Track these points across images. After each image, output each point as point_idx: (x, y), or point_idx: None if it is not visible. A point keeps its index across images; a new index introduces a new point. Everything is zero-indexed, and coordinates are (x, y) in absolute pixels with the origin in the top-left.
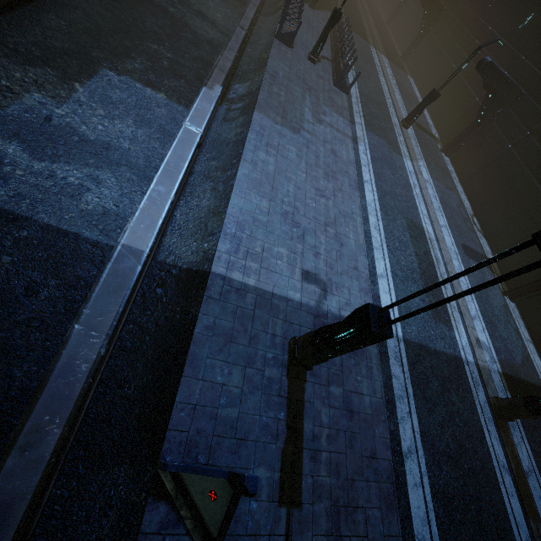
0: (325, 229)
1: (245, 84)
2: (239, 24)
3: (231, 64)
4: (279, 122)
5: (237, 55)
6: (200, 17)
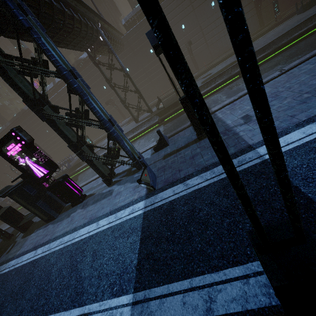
0: (300, 95)
1: None
2: None
3: None
4: None
5: None
6: None
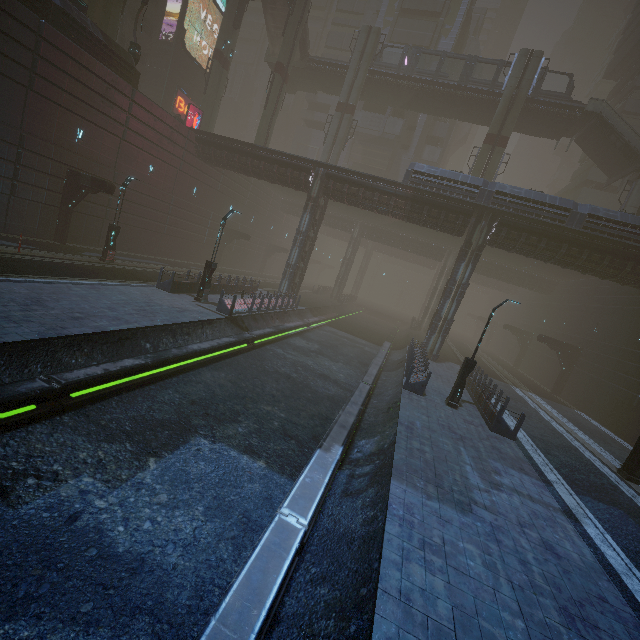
0: None
1: (373, 439)
2: (362, 380)
3: (354, 418)
4: (433, 495)
5: (361, 408)
6: (323, 378)
